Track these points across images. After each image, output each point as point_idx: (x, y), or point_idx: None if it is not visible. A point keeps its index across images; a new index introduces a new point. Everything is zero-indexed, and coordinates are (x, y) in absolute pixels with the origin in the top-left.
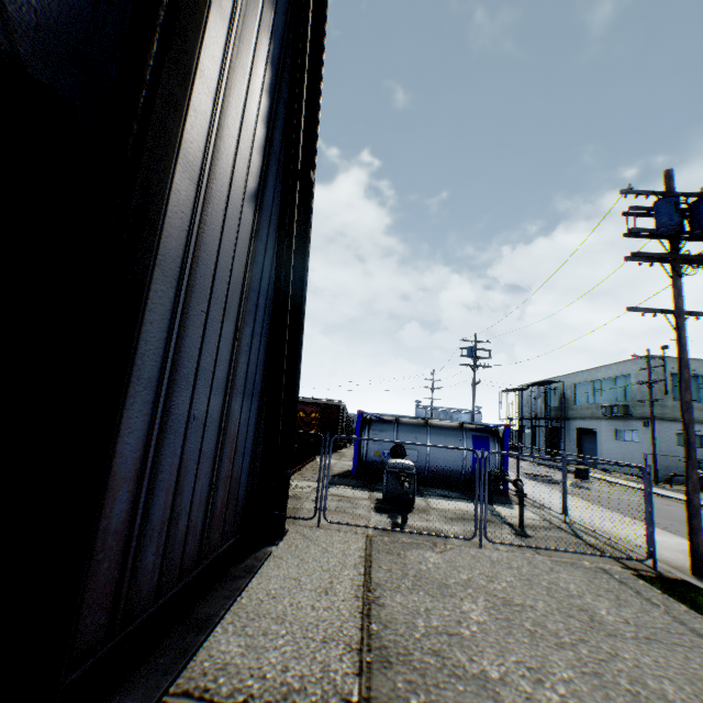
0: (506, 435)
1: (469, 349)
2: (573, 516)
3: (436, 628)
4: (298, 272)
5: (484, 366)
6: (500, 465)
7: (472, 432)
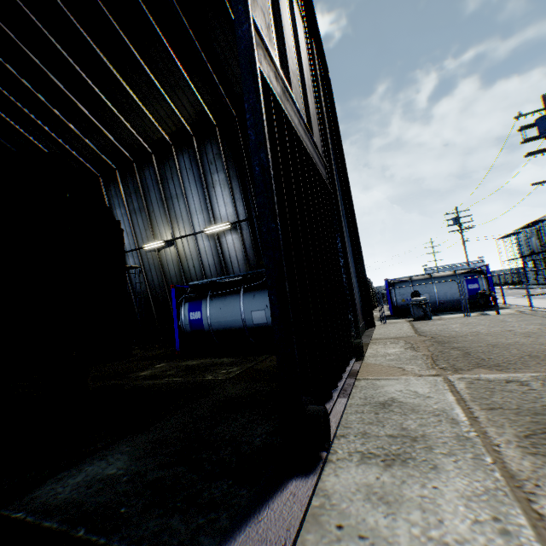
0: (487, 271)
1: (453, 220)
2: (540, 307)
3: (439, 329)
4: (354, 228)
5: (468, 228)
6: (487, 290)
7: (463, 274)
